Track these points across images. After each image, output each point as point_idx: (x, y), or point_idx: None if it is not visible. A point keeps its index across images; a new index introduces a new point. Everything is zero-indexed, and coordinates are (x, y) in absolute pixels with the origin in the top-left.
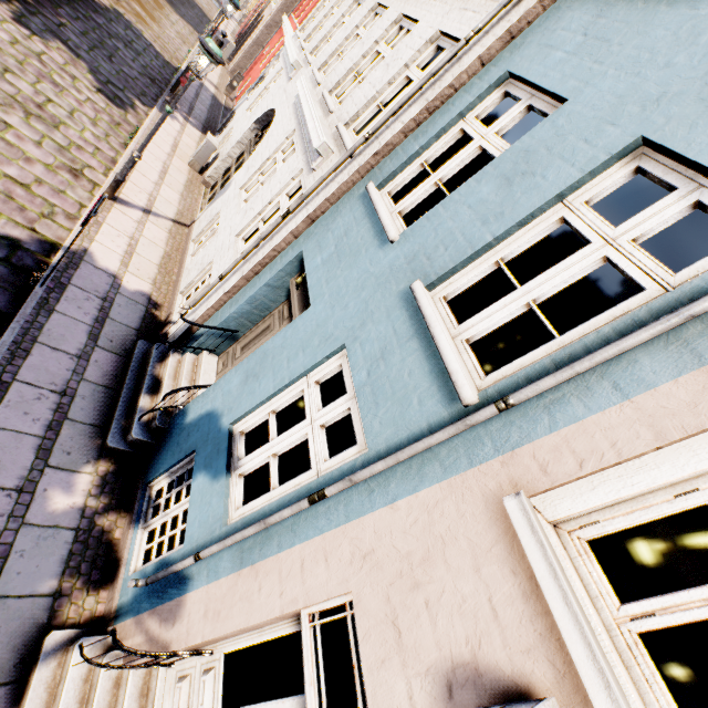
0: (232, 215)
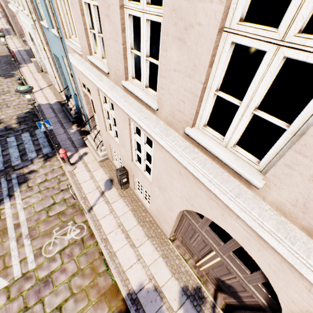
0: (49, 67)
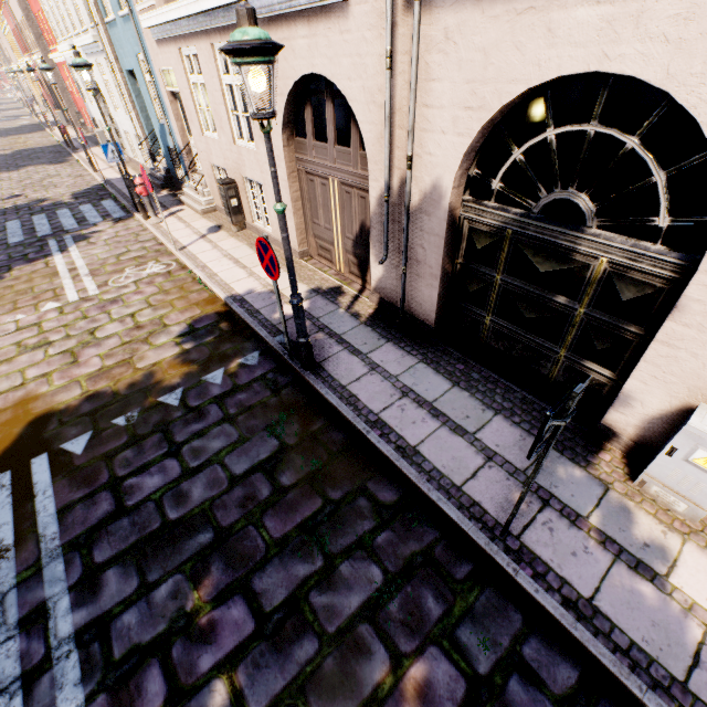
0: (122, 118)
